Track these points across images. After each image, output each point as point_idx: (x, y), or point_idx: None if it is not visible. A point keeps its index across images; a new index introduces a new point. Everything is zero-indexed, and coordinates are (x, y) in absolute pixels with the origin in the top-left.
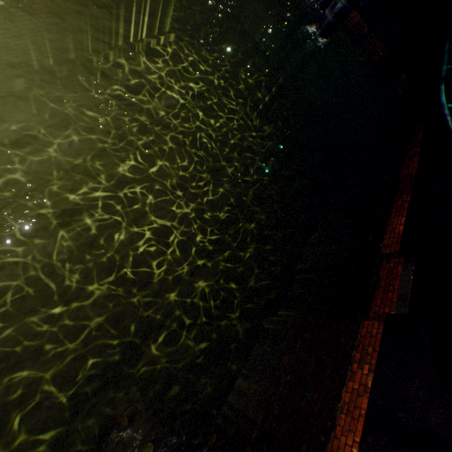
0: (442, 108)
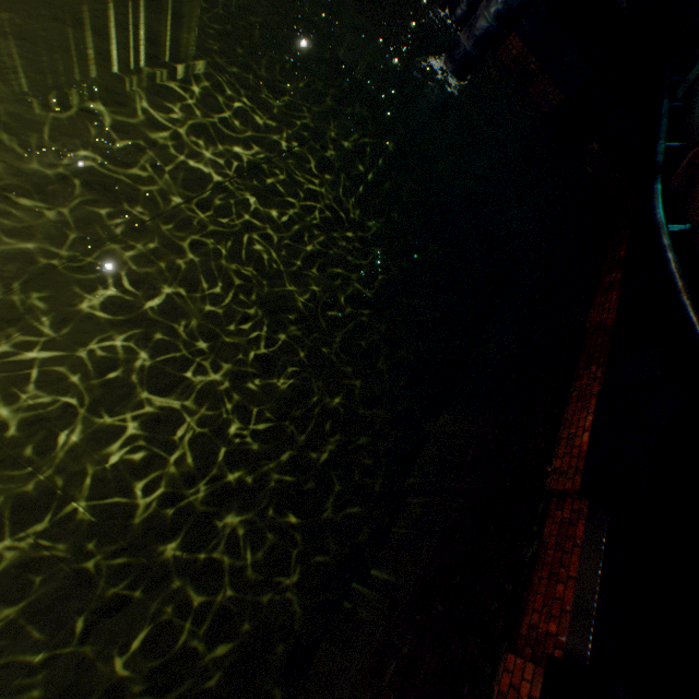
0: (658, 232)
